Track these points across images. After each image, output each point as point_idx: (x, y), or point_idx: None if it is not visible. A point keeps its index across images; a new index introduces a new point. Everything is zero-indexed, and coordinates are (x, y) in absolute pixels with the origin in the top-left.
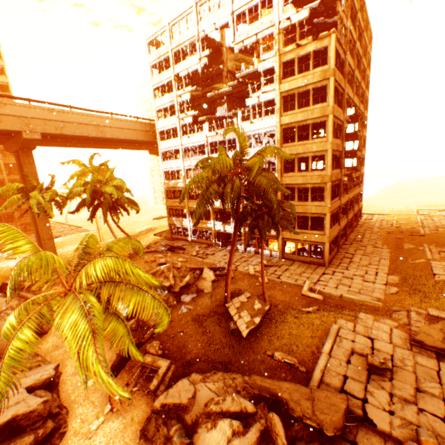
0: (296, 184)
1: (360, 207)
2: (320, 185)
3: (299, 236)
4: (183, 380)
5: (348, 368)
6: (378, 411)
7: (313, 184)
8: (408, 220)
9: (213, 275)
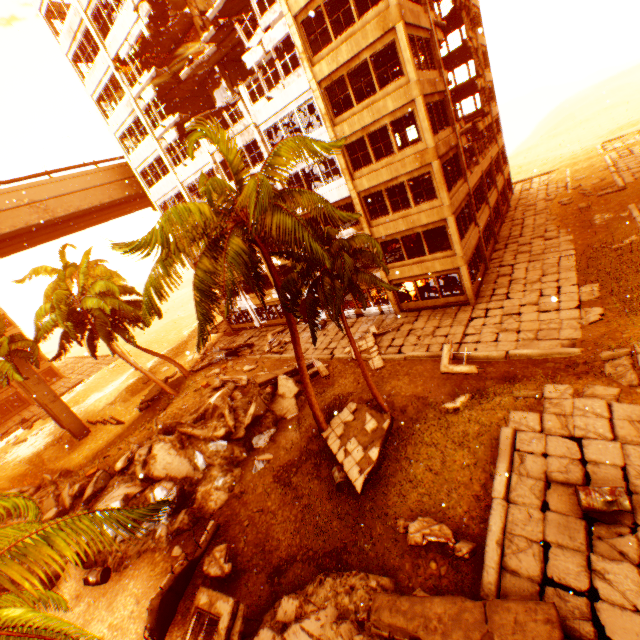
0: (381, 184)
1: (507, 176)
2: (421, 171)
3: (415, 270)
4: (261, 634)
5: (547, 522)
6: (625, 617)
7: (409, 174)
8: (591, 168)
9: (295, 386)
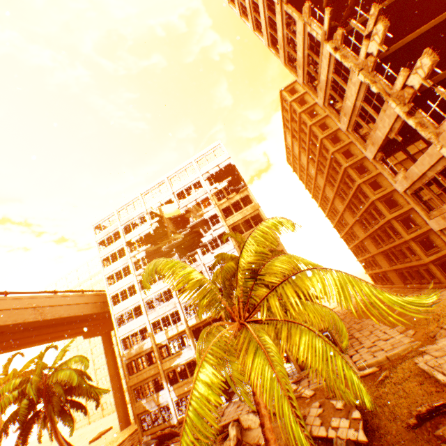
0: None
1: None
2: None
3: None
4: None
5: None
6: None
7: None
8: (353, 301)
9: (256, 416)
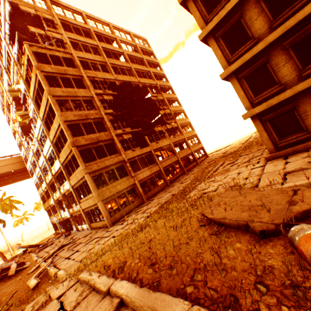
0: (66, 159)
1: (201, 148)
2: (72, 153)
3: (87, 204)
4: None
5: None
6: None
7: (70, 154)
8: (241, 142)
9: None
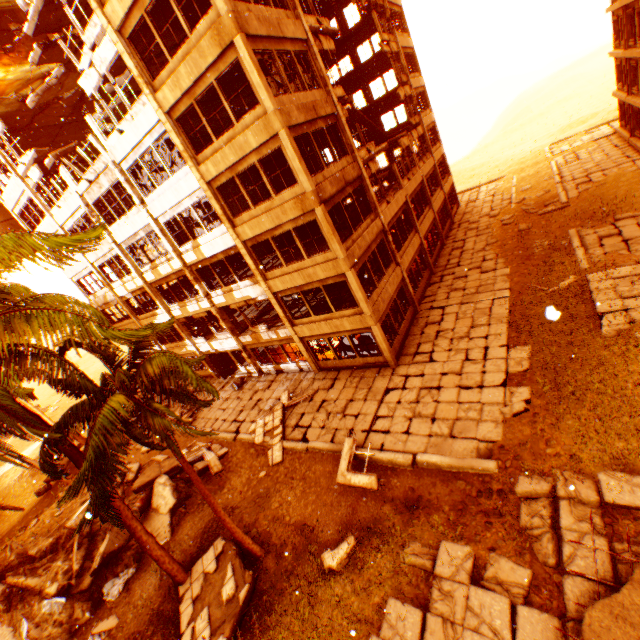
0: (267, 232)
1: (450, 187)
2: (306, 218)
3: (324, 328)
4: None
5: None
6: None
7: (294, 221)
8: (537, 176)
9: (172, 495)
